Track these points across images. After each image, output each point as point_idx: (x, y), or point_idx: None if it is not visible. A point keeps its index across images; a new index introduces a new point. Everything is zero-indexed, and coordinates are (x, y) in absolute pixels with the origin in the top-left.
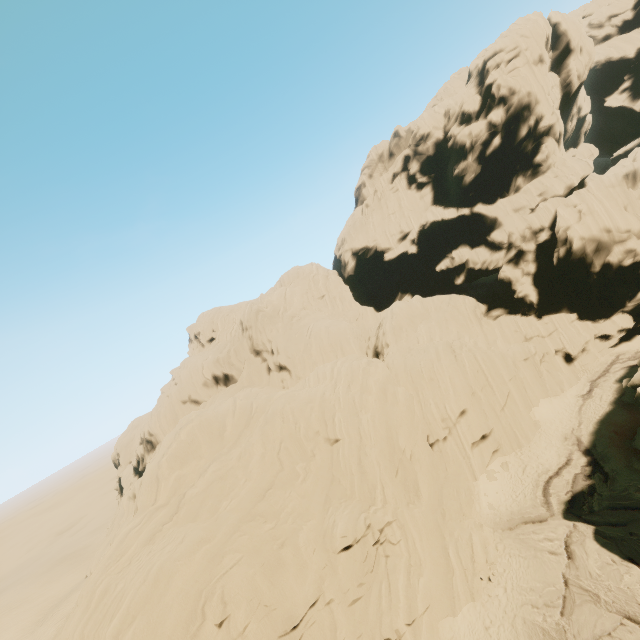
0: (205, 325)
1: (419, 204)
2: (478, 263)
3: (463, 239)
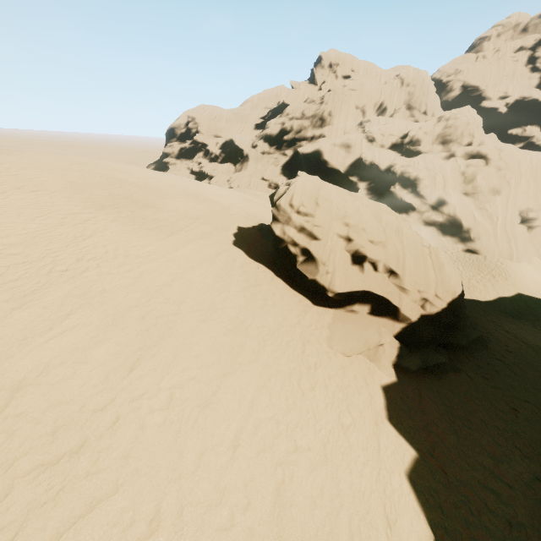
0: (346, 61)
1: (525, 82)
2: (540, 141)
3: (539, 122)
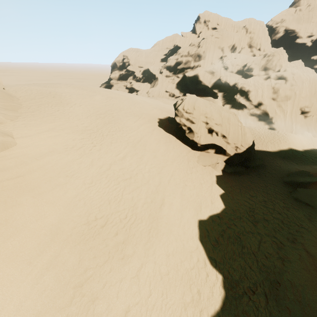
0: (214, 18)
1: None
2: None
3: None
